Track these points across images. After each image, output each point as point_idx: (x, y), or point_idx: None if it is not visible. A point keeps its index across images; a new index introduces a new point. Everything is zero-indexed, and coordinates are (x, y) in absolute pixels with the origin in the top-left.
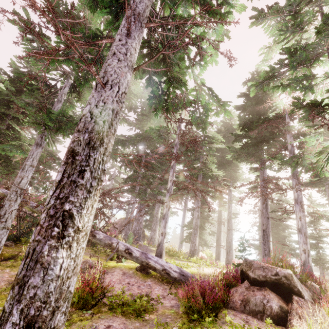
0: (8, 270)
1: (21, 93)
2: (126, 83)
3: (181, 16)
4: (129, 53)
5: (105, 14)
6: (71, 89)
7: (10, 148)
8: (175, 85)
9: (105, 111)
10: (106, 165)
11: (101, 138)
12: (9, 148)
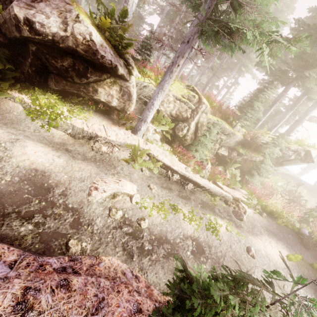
0: None
1: None
2: None
3: None
4: None
5: None
6: None
7: None
8: None
9: None
10: None
11: None
12: None
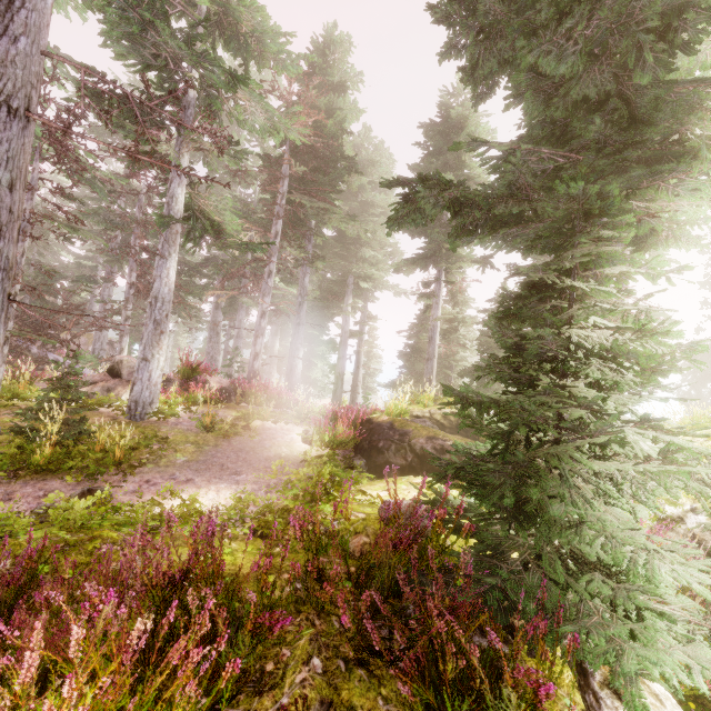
0: None
1: None
2: None
3: None
4: None
5: None
6: None
7: None
8: None
9: None
10: None
11: None
12: None
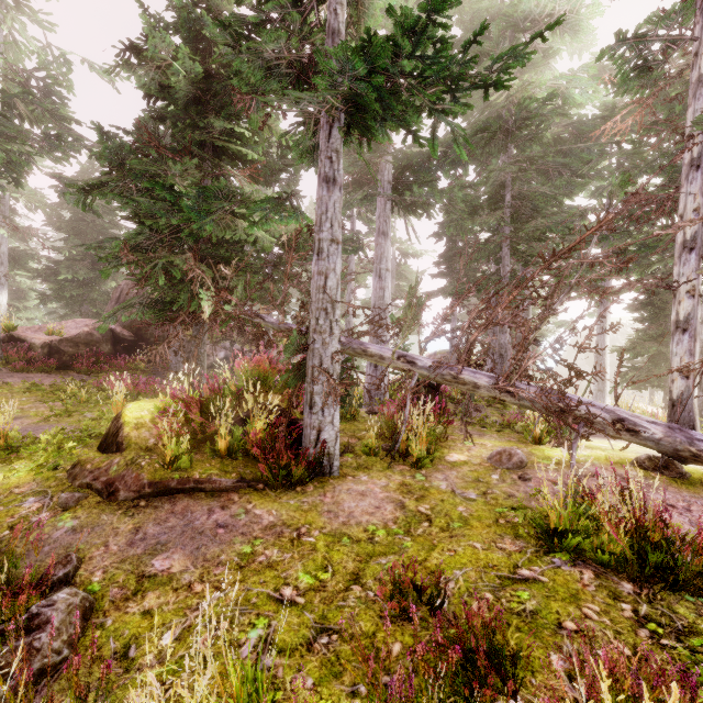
0: (366, 477)
1: (212, 81)
2: None
3: None
4: None
5: None
6: None
7: (239, 226)
8: None
9: None
10: None
11: None
12: (239, 227)
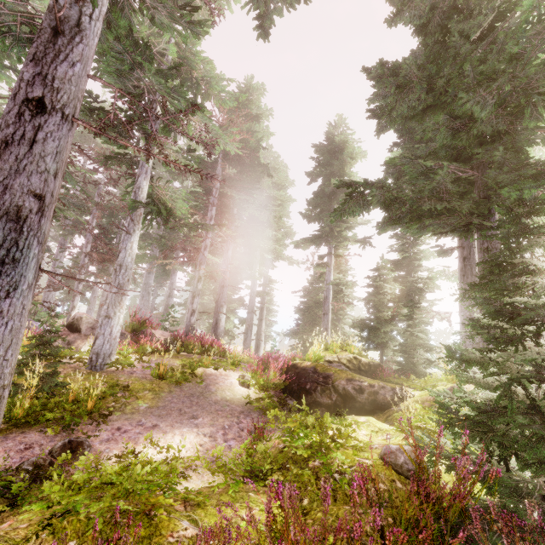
0: None
1: None
2: None
3: None
4: None
5: None
6: None
7: None
8: None
9: None
10: None
11: None
12: None
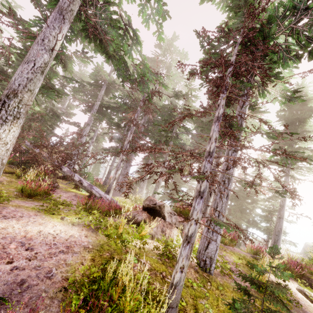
0: (5, 177)
1: None
2: (43, 60)
3: (113, 2)
4: (47, 39)
5: (54, 5)
6: (57, 61)
7: None
8: (114, 60)
9: (21, 78)
10: (21, 110)
11: (16, 94)
12: None
